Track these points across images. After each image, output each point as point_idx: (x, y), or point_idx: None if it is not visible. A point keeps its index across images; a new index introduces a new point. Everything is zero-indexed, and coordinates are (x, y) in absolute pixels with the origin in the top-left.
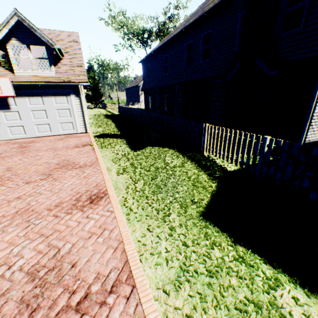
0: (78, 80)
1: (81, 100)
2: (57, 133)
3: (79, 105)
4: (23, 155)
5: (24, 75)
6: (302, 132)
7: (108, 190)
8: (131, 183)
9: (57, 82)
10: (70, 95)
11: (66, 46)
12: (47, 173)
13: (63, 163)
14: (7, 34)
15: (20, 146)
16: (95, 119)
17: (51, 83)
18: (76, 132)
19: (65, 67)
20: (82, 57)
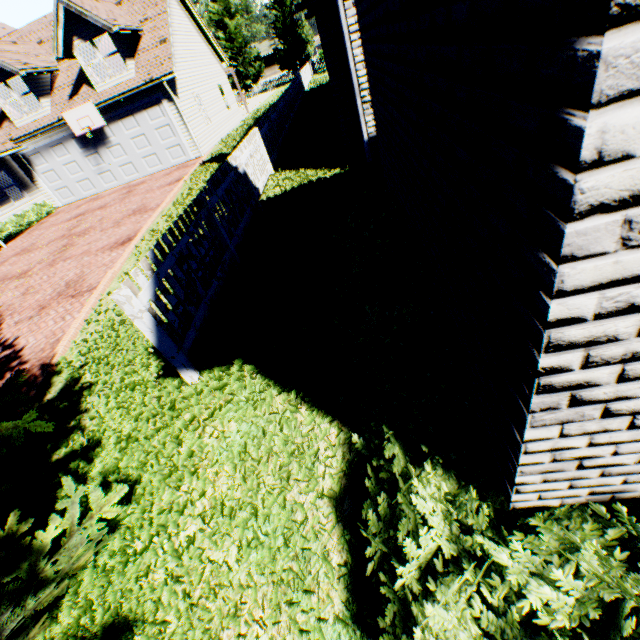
0: (162, 74)
1: (177, 105)
2: (169, 166)
3: (178, 115)
4: (121, 203)
5: (106, 90)
6: (359, 119)
7: (140, 233)
8: (162, 225)
9: (139, 88)
10: (162, 102)
11: (146, 5)
12: (119, 221)
13: (138, 209)
14: (67, 34)
15: (129, 191)
16: (245, 122)
17: (132, 93)
18: (189, 159)
19: (146, 54)
20: (166, 20)
